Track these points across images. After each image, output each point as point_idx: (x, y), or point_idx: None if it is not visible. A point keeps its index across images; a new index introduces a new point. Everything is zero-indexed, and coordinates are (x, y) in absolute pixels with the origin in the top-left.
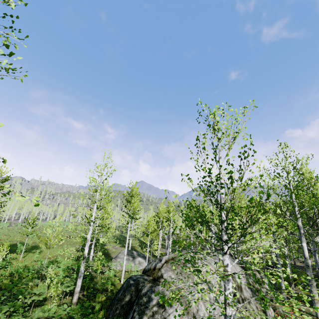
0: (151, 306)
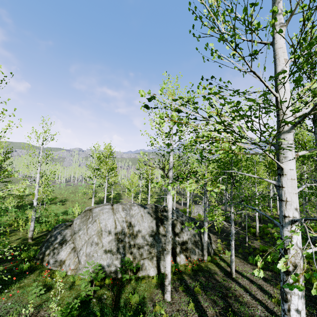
0: (55, 244)
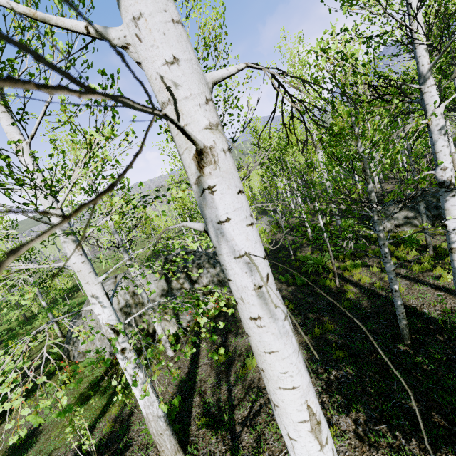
0: (73, 338)
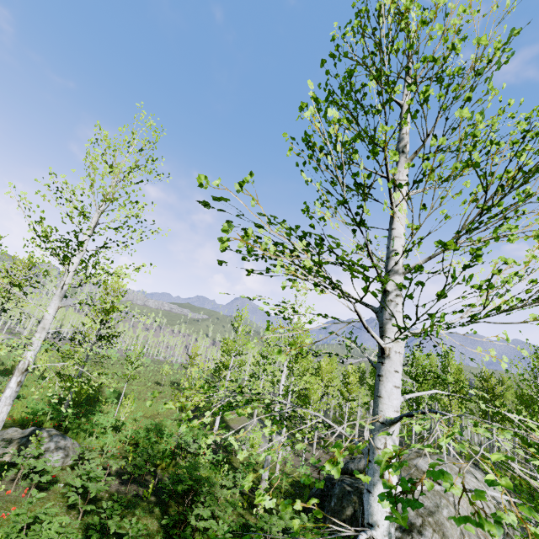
0: None
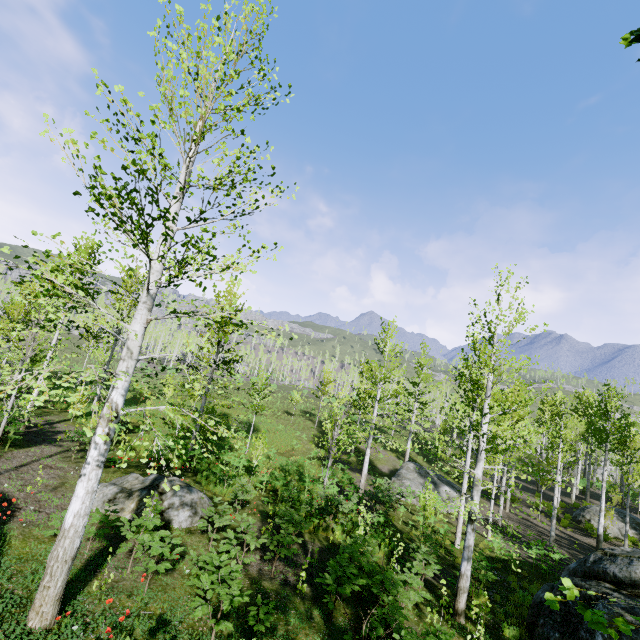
0: None
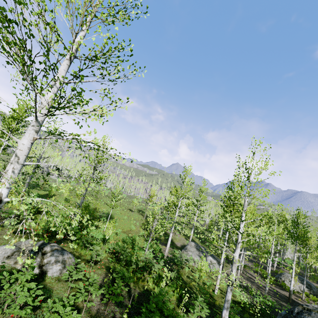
0: None
